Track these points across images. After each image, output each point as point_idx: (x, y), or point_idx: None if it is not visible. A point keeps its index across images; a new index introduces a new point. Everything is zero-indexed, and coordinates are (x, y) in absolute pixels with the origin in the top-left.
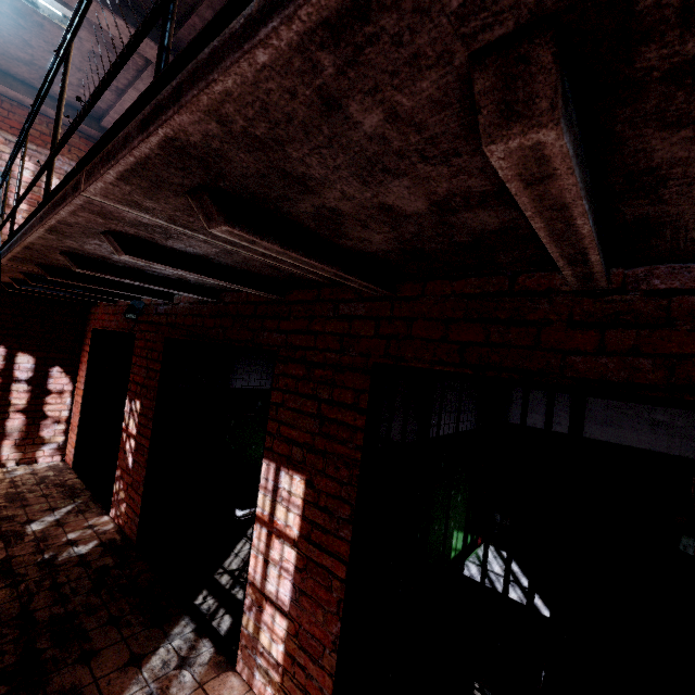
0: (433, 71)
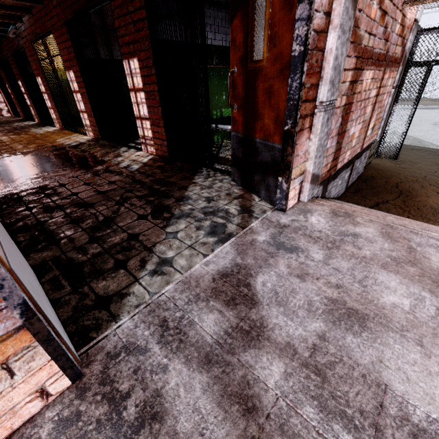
0: None
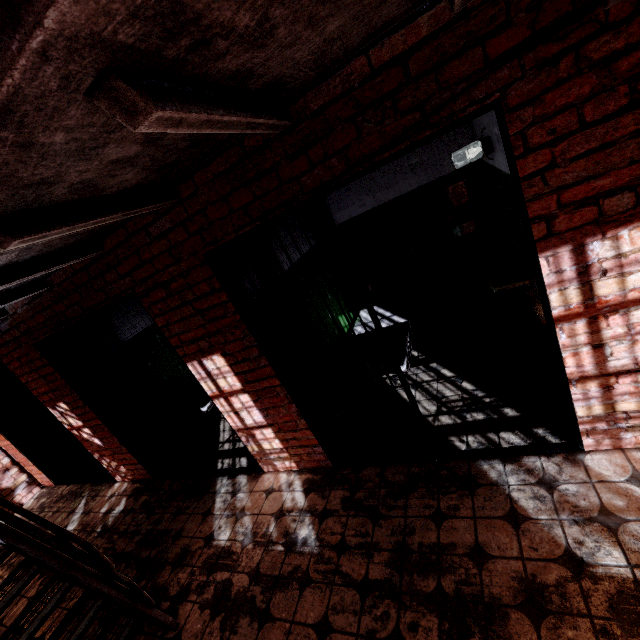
0: (72, 107)
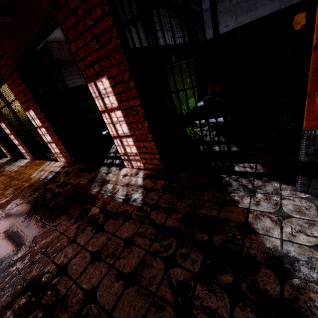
0: None
